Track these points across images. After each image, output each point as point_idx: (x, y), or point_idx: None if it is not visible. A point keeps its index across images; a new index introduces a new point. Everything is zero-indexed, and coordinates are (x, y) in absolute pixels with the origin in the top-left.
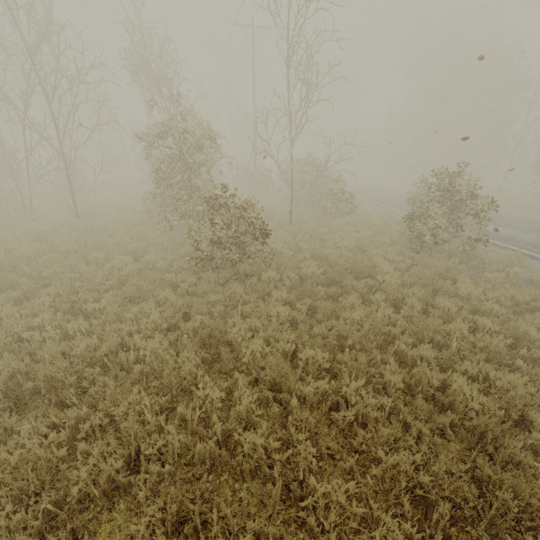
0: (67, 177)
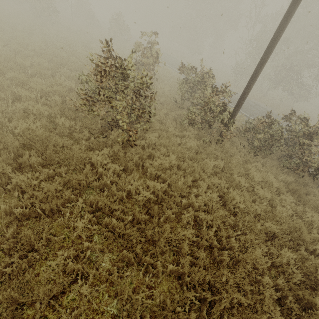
0: None
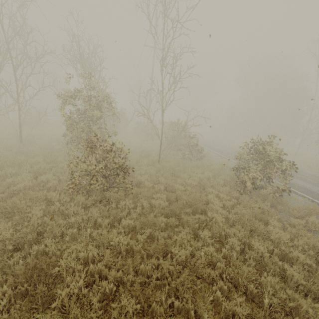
0: (19, 116)
